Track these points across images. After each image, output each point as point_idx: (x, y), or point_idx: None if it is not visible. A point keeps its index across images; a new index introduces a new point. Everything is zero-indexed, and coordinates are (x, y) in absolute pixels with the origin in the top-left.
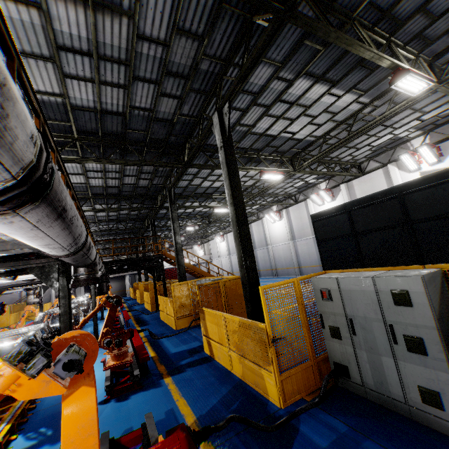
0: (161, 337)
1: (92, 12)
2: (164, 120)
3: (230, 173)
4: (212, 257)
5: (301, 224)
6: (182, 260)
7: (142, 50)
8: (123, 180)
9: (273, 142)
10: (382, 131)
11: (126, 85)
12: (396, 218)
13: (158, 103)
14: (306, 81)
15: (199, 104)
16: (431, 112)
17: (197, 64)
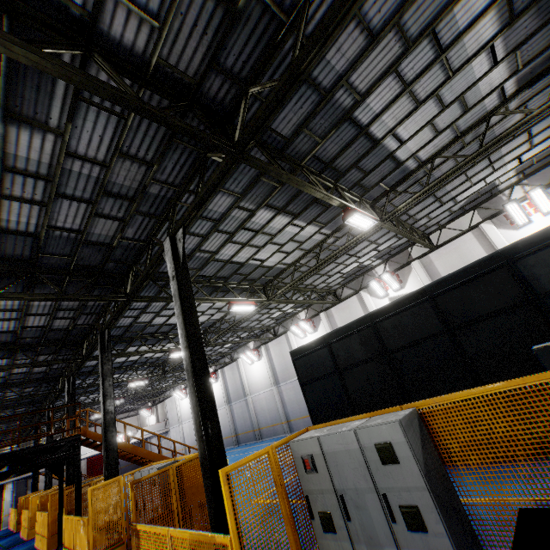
0: None
1: (3, 123)
2: (99, 243)
3: (184, 308)
4: (170, 425)
5: (284, 363)
6: (114, 440)
7: (73, 167)
8: (26, 321)
9: (241, 269)
10: (348, 259)
11: (45, 201)
12: (375, 349)
13: (92, 224)
14: (269, 211)
15: (148, 227)
16: (384, 244)
17: (145, 188)
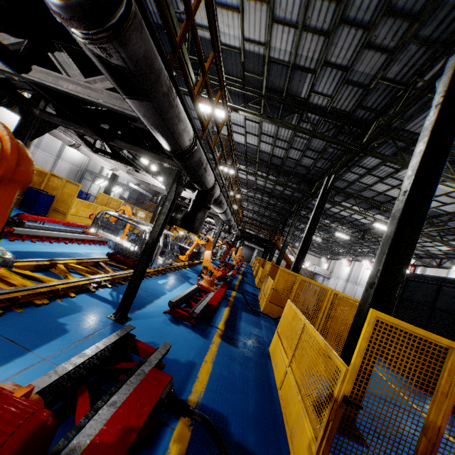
0: (246, 282)
1: (277, 127)
2: (305, 166)
3: (314, 214)
4: (332, 275)
5: None
6: (283, 253)
7: (297, 139)
8: (275, 187)
9: (394, 201)
10: None
11: (287, 148)
12: (428, 300)
13: (302, 158)
14: None
15: (328, 164)
16: None
17: (325, 149)
